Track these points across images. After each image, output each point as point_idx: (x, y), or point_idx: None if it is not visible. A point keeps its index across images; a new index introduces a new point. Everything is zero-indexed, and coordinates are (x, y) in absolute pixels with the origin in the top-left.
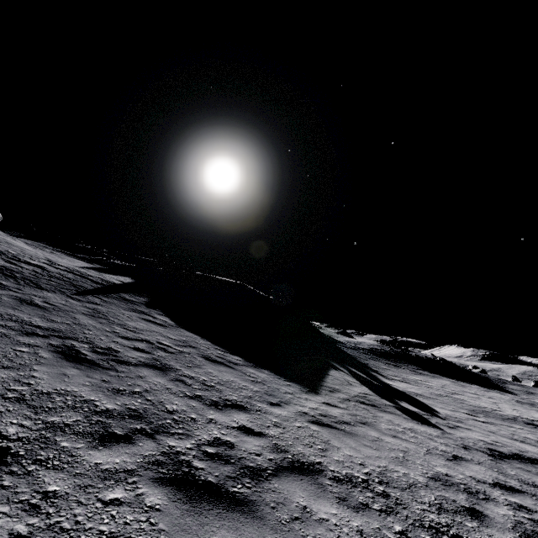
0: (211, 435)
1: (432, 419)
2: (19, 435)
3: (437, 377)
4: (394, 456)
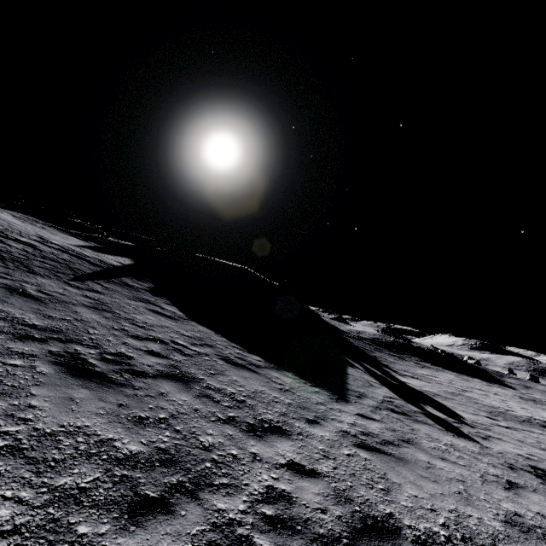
0: (262, 483)
1: (463, 429)
2: (16, 522)
3: (440, 369)
4: (456, 490)
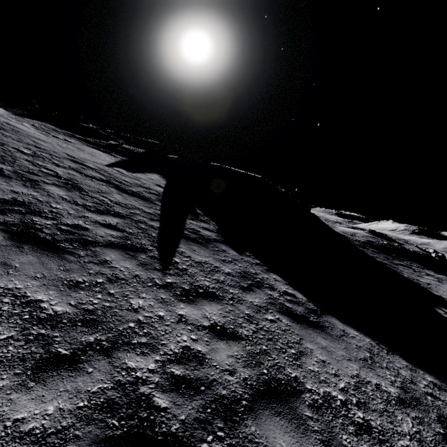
0: None
1: None
2: None
3: None
4: None
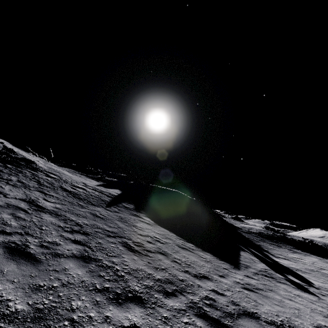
0: (203, 294)
1: (310, 289)
2: (140, 291)
3: (308, 254)
4: (293, 311)
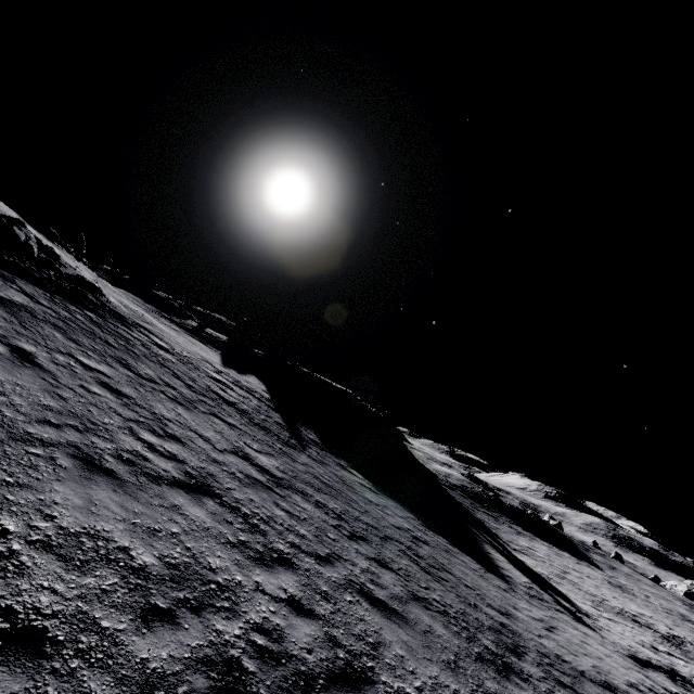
0: (533, 647)
1: (584, 619)
2: (499, 653)
3: (532, 537)
4: (601, 664)
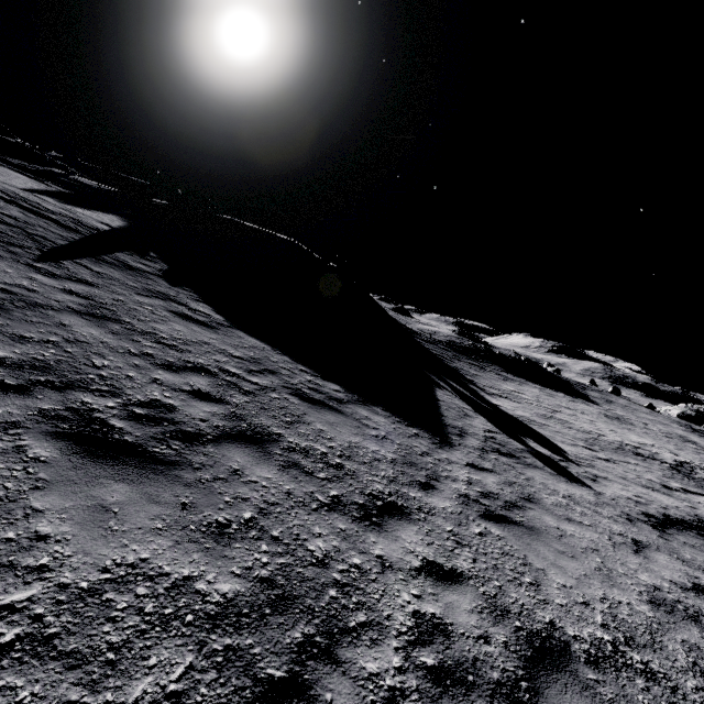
0: (406, 610)
1: (571, 469)
2: None
3: (523, 382)
4: (595, 565)
